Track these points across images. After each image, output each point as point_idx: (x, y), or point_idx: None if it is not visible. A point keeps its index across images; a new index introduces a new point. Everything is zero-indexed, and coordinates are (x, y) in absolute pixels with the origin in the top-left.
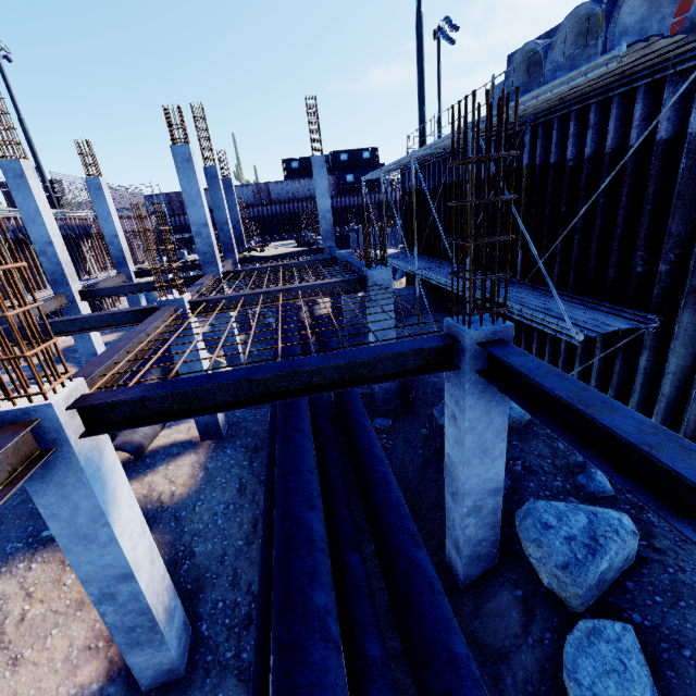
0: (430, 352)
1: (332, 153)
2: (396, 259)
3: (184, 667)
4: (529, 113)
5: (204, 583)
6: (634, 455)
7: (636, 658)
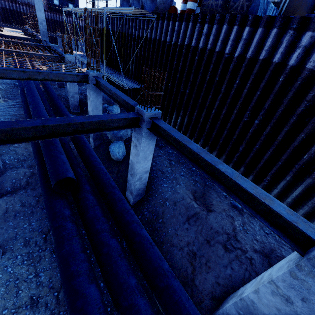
0: (81, 77)
1: None
2: (81, 57)
3: (2, 168)
4: (123, 13)
5: (3, 153)
6: (111, 92)
7: (122, 145)
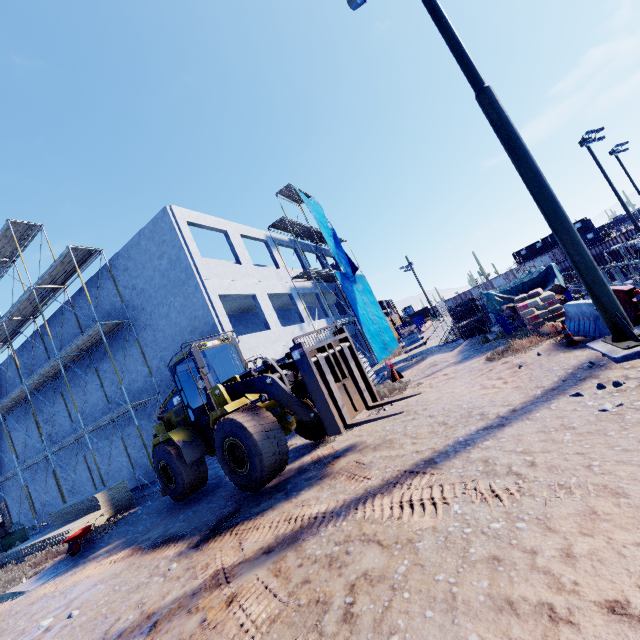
0: None
1: (549, 236)
2: None
3: None
4: None
5: None
6: None
7: None
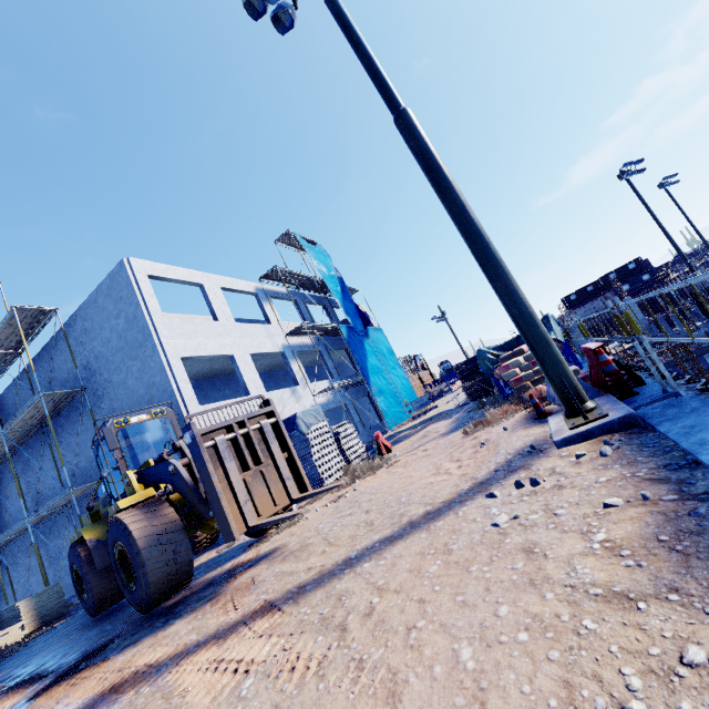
0: None
1: (601, 278)
2: (704, 327)
3: None
4: None
5: None
6: None
7: None
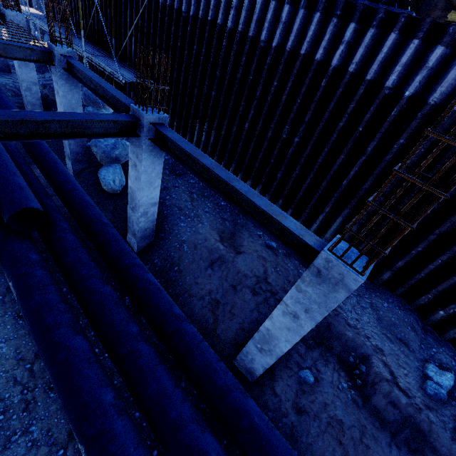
0: (40, 54)
1: None
2: (38, 19)
3: None
4: None
5: None
6: (93, 83)
7: (119, 169)
